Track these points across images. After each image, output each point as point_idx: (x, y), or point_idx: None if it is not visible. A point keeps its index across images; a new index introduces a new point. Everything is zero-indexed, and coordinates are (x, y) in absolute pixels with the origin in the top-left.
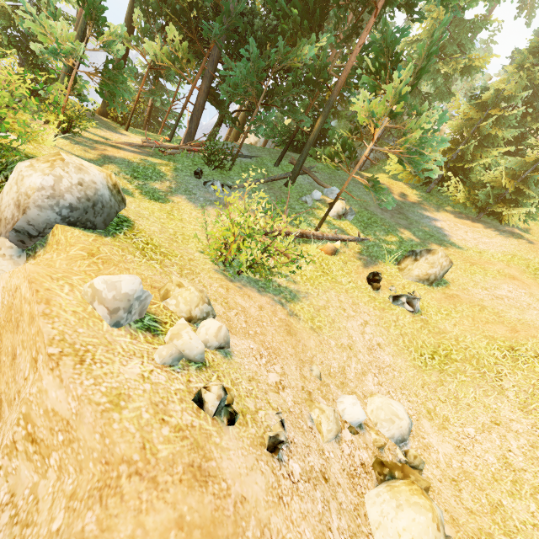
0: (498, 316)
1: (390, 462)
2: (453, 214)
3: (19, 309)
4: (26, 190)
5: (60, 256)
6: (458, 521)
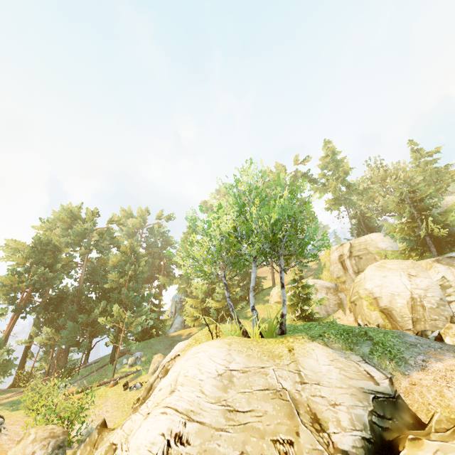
0: None
1: None
2: None
3: None
4: None
5: None
6: None
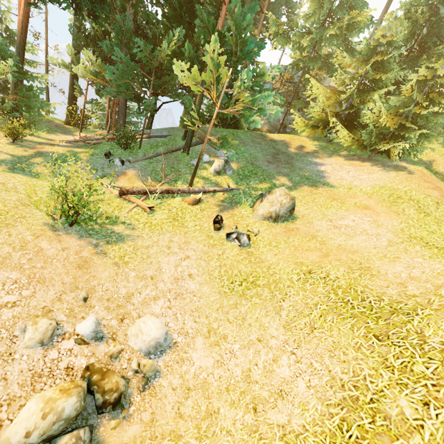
0: (322, 243)
1: (96, 367)
2: (345, 157)
3: None
4: None
5: None
6: (156, 423)
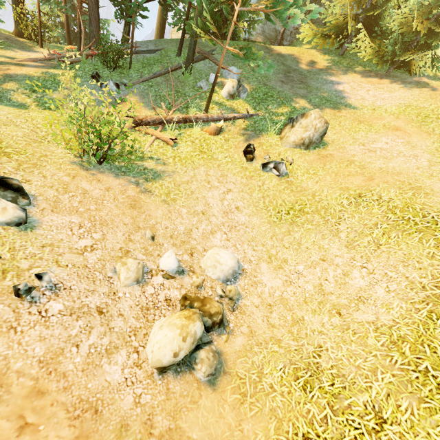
0: (362, 168)
1: (193, 297)
2: (361, 74)
3: None
4: None
5: None
6: (255, 333)
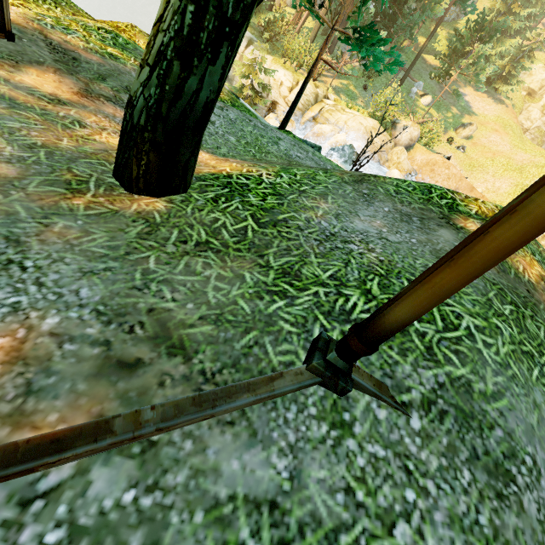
0: (489, 150)
1: None
2: (473, 88)
3: (435, 162)
4: (414, 136)
5: (423, 151)
6: None
